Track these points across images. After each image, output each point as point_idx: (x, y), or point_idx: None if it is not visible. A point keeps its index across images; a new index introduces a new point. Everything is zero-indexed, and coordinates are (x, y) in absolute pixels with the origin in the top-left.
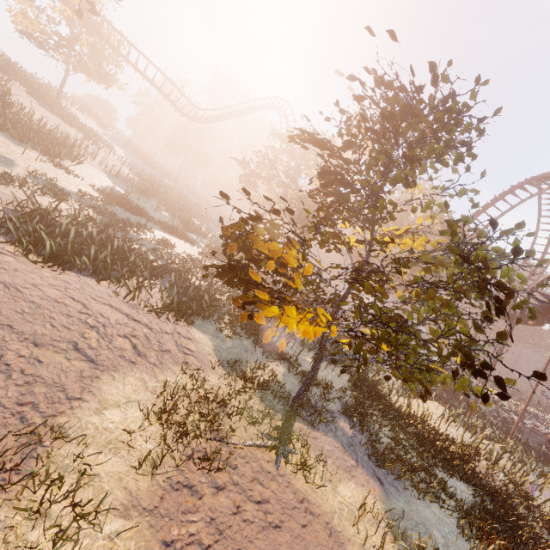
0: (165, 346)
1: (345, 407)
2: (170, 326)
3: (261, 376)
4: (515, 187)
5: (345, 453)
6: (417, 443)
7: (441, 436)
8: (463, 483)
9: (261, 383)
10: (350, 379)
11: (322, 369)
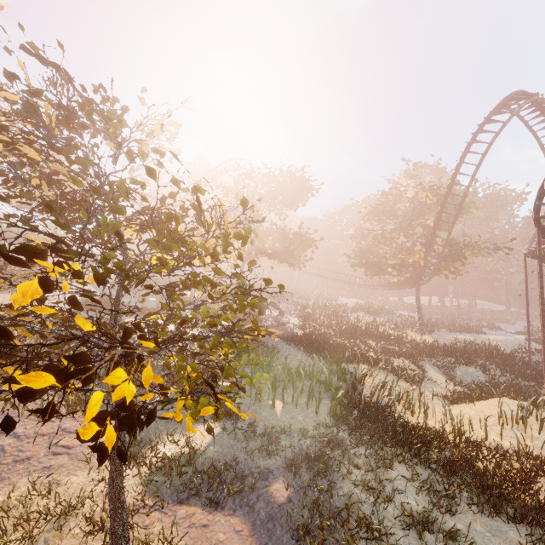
0: (26, 454)
1: (297, 457)
2: (55, 425)
3: (170, 451)
4: (481, 125)
5: (248, 538)
6: (427, 476)
7: (489, 451)
8: (515, 524)
9: (153, 463)
10: (337, 410)
11: (291, 410)
